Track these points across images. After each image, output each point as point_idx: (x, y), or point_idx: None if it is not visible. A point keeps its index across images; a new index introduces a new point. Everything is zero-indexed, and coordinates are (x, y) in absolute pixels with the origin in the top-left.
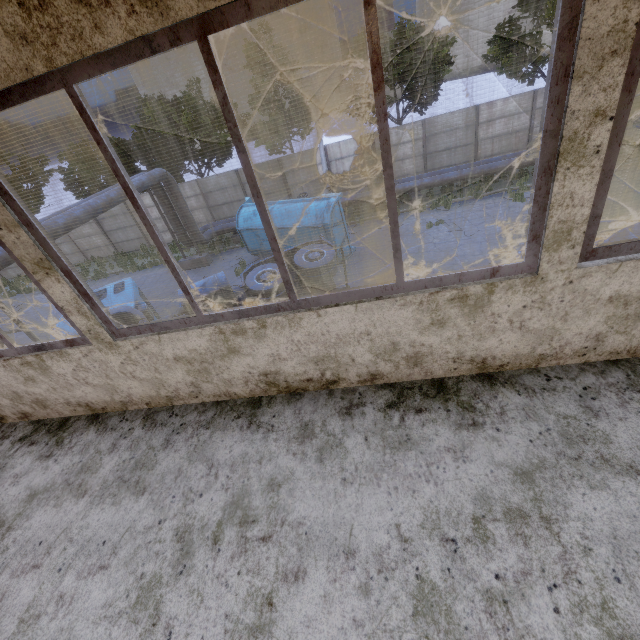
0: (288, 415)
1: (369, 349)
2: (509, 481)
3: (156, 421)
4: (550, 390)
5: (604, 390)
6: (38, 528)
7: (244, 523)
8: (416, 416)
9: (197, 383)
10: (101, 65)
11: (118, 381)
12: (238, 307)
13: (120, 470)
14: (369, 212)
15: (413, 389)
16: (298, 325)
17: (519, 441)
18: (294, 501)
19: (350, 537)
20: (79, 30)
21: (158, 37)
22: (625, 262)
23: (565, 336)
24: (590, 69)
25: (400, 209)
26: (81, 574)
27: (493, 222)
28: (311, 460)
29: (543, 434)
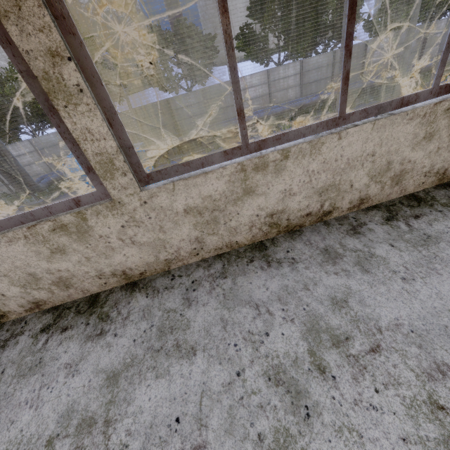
0: None
1: (11, 283)
2: (98, 388)
3: None
4: (169, 288)
5: (204, 281)
6: None
7: None
8: (59, 336)
9: None
10: None
11: None
12: None
13: None
14: (174, 155)
15: (71, 308)
16: None
17: (126, 343)
18: None
19: None
20: None
21: None
22: (176, 182)
23: (173, 243)
24: (10, 8)
25: (195, 151)
26: None
27: None
28: None
29: (146, 331)
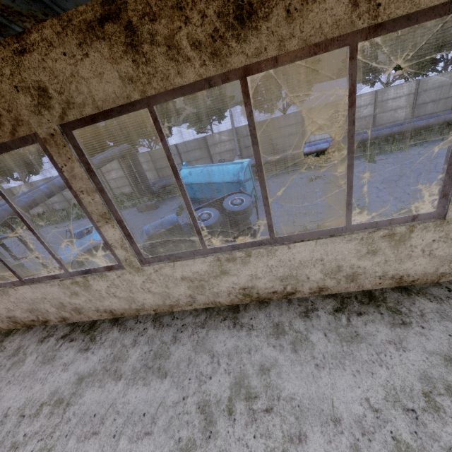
0: (262, 318)
1: (320, 270)
2: (442, 365)
3: (163, 323)
4: None
5: None
6: (90, 404)
7: (249, 398)
8: (358, 318)
9: (193, 295)
10: (175, 94)
11: (137, 294)
12: (232, 243)
13: (144, 359)
14: (267, 171)
15: (350, 298)
16: (273, 254)
17: (441, 335)
18: (283, 381)
19: (333, 408)
20: (167, 75)
21: (215, 78)
22: None
23: None
24: None
25: (288, 169)
26: (132, 439)
27: (355, 177)
28: (288, 351)
29: None
